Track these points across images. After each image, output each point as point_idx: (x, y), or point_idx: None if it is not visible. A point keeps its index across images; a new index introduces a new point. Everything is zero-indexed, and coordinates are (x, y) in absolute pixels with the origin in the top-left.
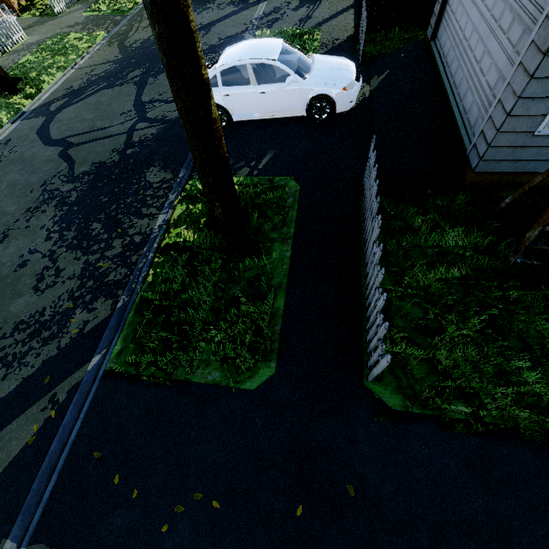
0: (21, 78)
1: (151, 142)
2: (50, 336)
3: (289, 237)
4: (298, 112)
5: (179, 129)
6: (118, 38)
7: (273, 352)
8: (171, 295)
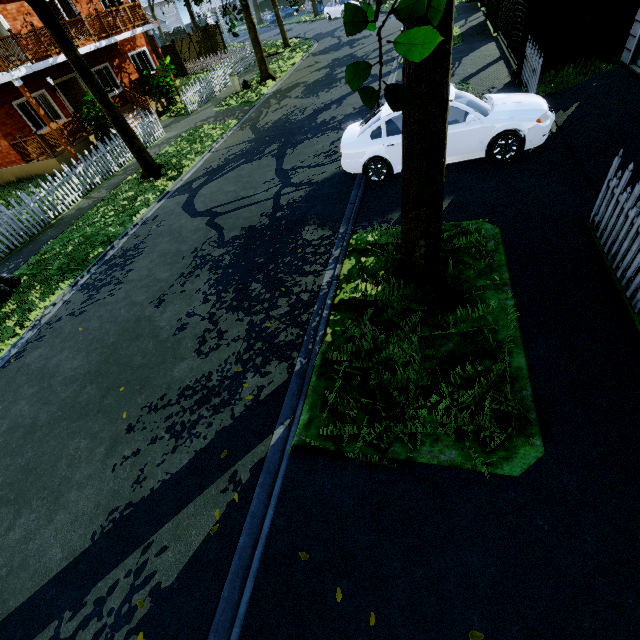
0: (164, 165)
1: (301, 204)
2: (220, 403)
3: (504, 283)
4: (474, 155)
5: (329, 189)
6: (250, 123)
7: (531, 424)
8: (362, 355)
